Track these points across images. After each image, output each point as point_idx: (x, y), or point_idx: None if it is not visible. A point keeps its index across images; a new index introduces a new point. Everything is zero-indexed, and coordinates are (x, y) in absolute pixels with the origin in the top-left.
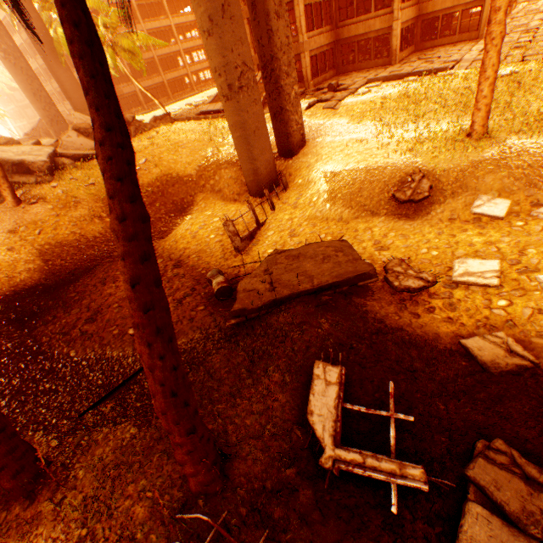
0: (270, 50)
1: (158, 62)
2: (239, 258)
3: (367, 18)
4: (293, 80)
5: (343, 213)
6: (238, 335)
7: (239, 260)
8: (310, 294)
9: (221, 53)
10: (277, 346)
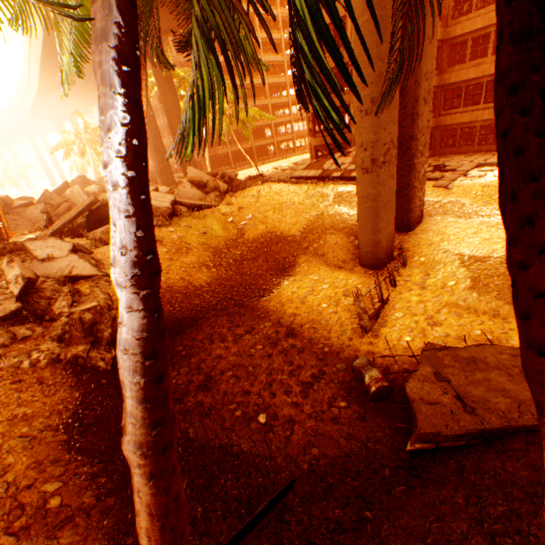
0: (410, 131)
1: (251, 131)
2: (367, 339)
3: (475, 109)
4: (425, 159)
5: (499, 307)
6: (429, 470)
7: (368, 343)
8: (532, 431)
9: (373, 130)
10: (530, 522)
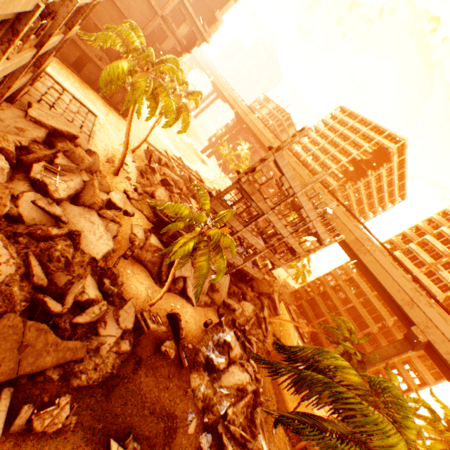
0: None
1: None
2: None
3: None
4: None
5: None
6: None
7: None
8: None
9: None
10: None
